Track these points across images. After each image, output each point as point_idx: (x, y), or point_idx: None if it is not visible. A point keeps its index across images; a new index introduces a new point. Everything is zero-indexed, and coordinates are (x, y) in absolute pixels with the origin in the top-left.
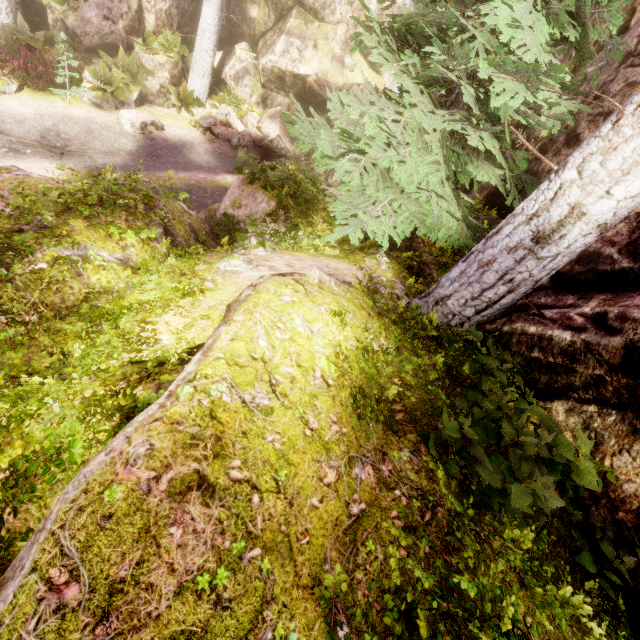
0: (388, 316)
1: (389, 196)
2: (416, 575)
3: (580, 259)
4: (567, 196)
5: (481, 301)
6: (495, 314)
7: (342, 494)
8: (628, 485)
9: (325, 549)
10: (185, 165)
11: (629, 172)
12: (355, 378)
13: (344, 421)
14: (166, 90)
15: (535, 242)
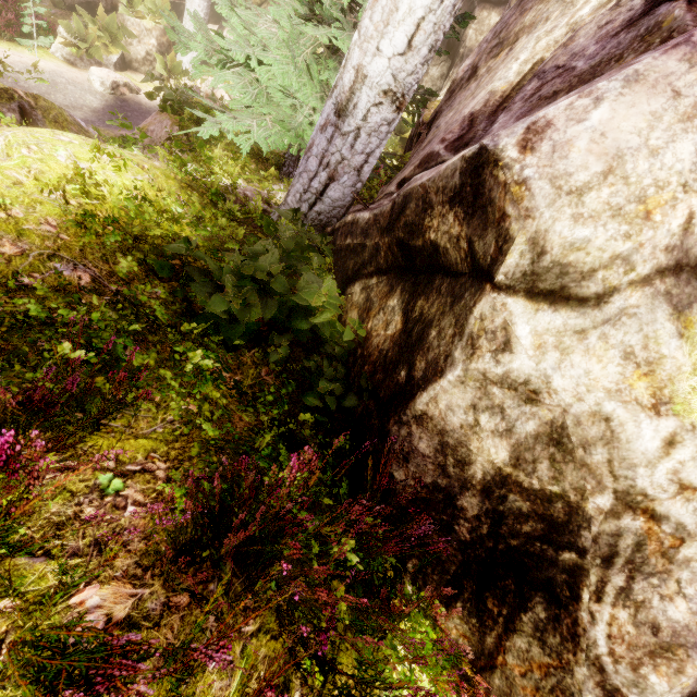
0: (204, 193)
1: (272, 112)
2: (27, 306)
3: (421, 162)
4: (352, 59)
5: (311, 193)
6: (335, 215)
7: (15, 265)
8: (376, 339)
9: None
10: None
11: (389, 23)
12: (120, 218)
13: (71, 232)
14: (153, 58)
15: (338, 116)
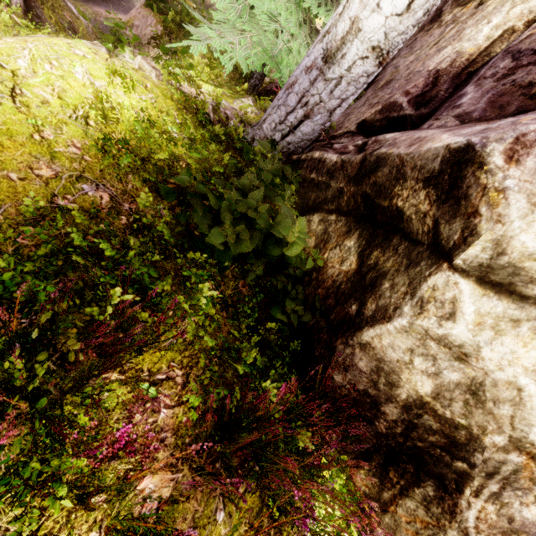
0: (196, 115)
1: (252, 30)
2: (72, 236)
3: (382, 109)
4: (350, 9)
5: (286, 125)
6: (301, 145)
7: (52, 188)
8: (331, 270)
9: (3, 203)
10: (127, 9)
11: None
12: (129, 138)
13: (92, 154)
14: None
15: (325, 62)
